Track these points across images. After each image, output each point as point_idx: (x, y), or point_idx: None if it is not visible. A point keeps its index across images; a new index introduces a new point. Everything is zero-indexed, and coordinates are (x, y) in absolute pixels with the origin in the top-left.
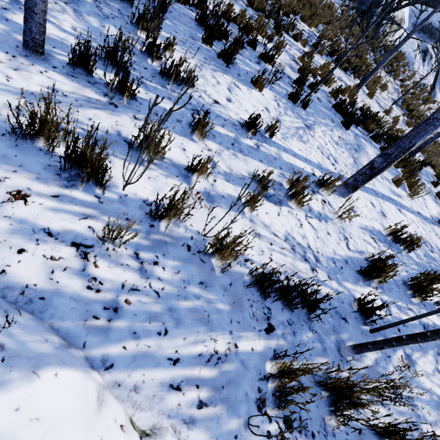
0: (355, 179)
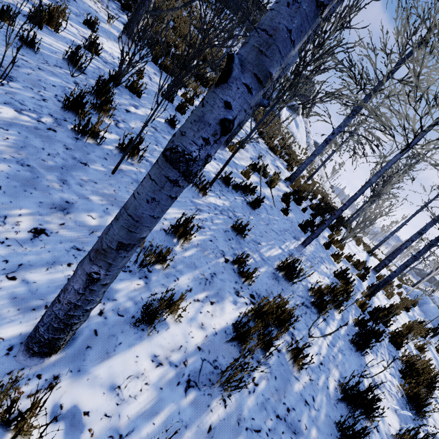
0: (379, 268)
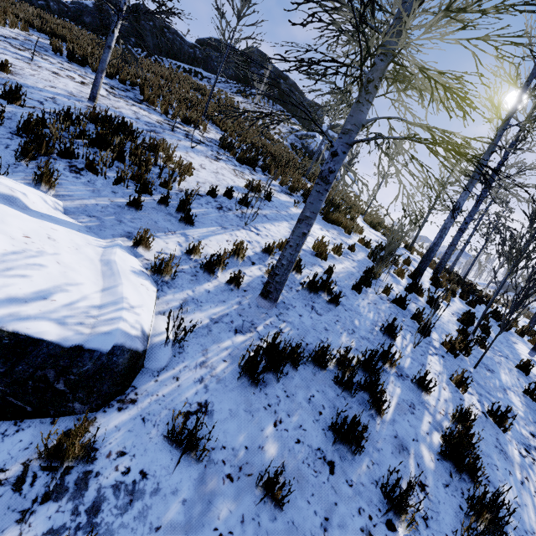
0: (534, 325)
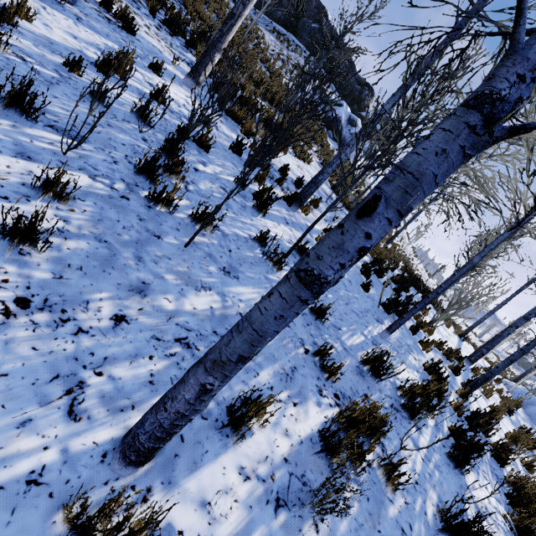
0: (475, 358)
